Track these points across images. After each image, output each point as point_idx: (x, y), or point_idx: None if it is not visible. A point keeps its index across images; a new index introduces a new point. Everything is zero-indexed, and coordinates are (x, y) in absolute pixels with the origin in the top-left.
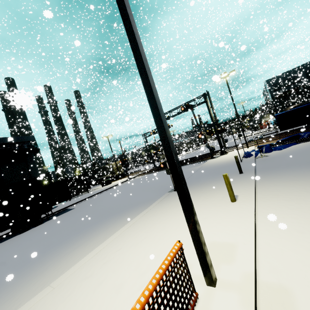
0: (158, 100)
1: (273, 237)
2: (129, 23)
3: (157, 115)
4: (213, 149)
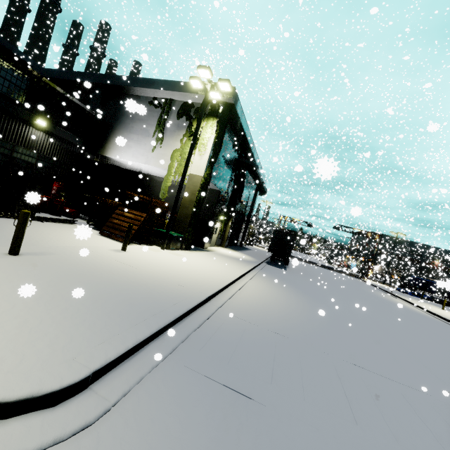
0: None
1: None
2: None
3: None
4: (366, 273)
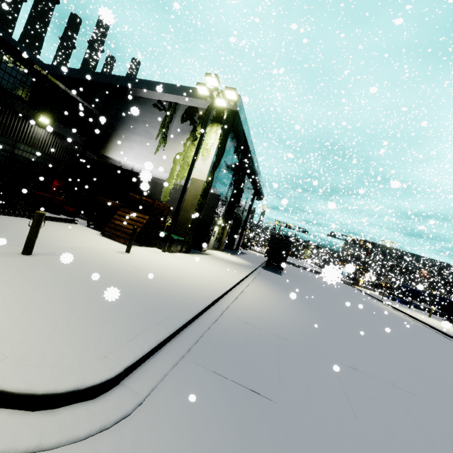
0: None
1: None
2: None
3: None
4: (357, 280)
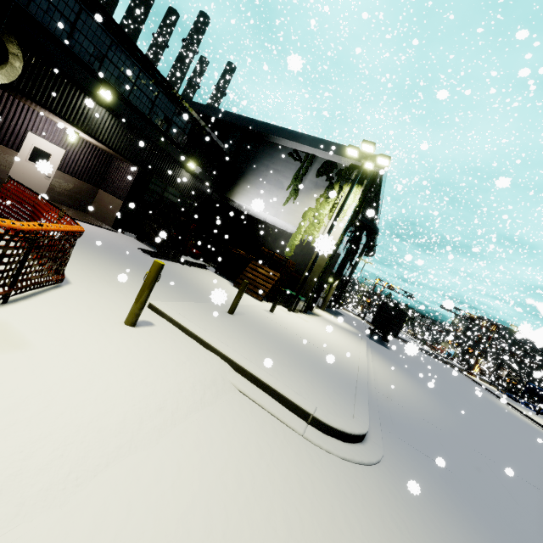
0: None
1: None
2: None
3: None
4: (471, 368)
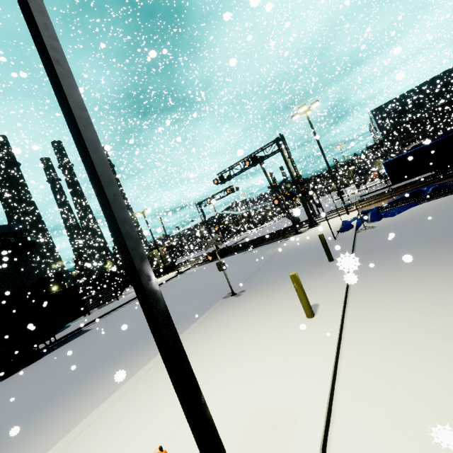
0: (108, 181)
1: (362, 394)
2: (41, 43)
3: (106, 208)
4: (297, 221)
